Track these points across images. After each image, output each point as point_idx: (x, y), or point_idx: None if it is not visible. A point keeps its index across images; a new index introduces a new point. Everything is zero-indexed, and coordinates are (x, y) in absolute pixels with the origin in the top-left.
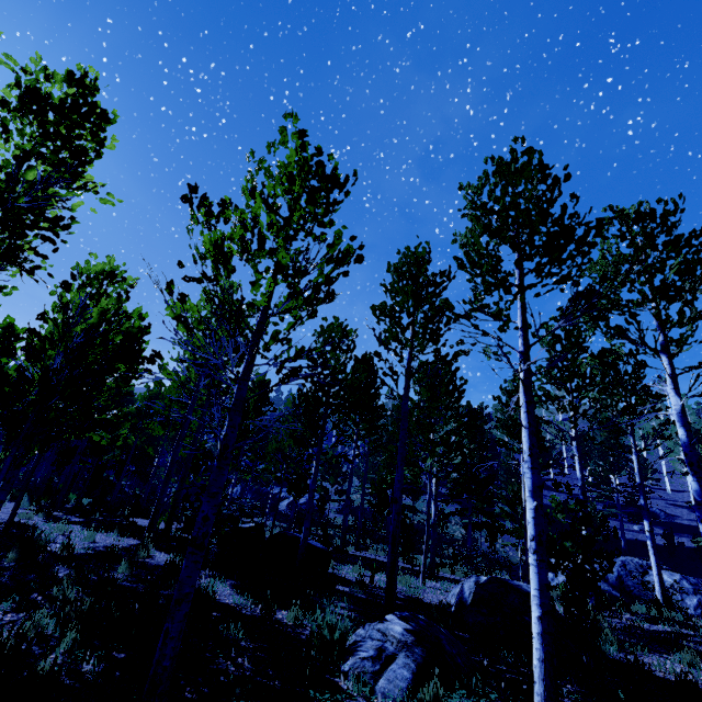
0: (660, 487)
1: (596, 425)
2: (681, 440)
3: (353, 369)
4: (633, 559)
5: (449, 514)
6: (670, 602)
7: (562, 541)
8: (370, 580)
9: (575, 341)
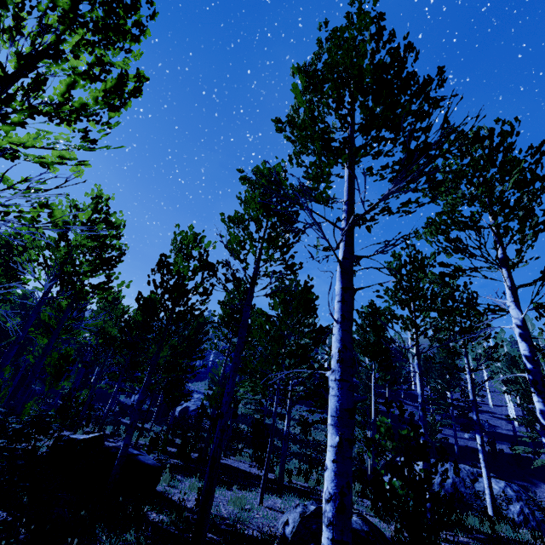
0: (484, 402)
1: (435, 343)
2: (523, 355)
3: (202, 276)
4: (465, 467)
5: (313, 423)
6: (499, 512)
7: (391, 477)
8: (195, 504)
9: (418, 265)
